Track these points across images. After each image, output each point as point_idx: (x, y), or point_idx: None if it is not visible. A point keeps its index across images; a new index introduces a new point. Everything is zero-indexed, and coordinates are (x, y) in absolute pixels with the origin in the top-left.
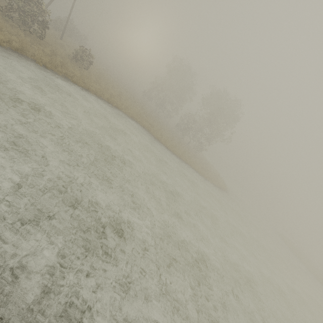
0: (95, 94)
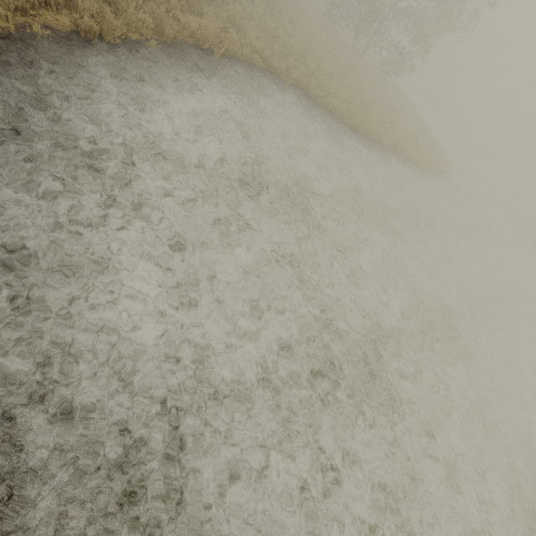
0: (159, 39)
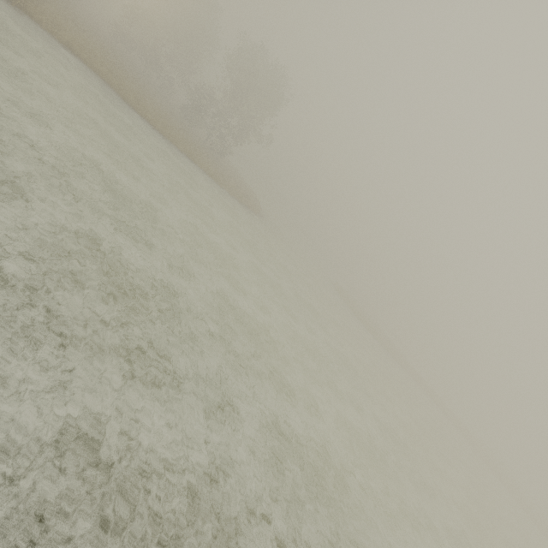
0: None
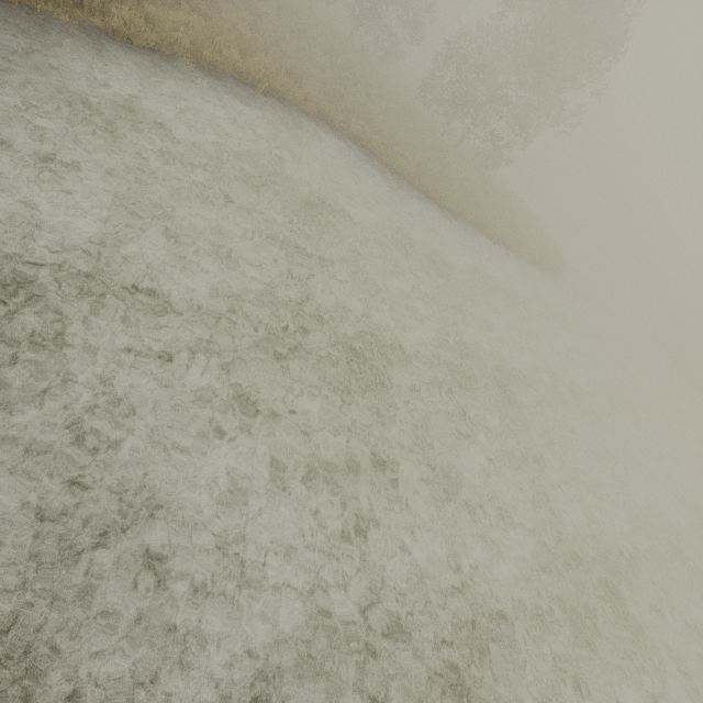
0: (197, 62)
